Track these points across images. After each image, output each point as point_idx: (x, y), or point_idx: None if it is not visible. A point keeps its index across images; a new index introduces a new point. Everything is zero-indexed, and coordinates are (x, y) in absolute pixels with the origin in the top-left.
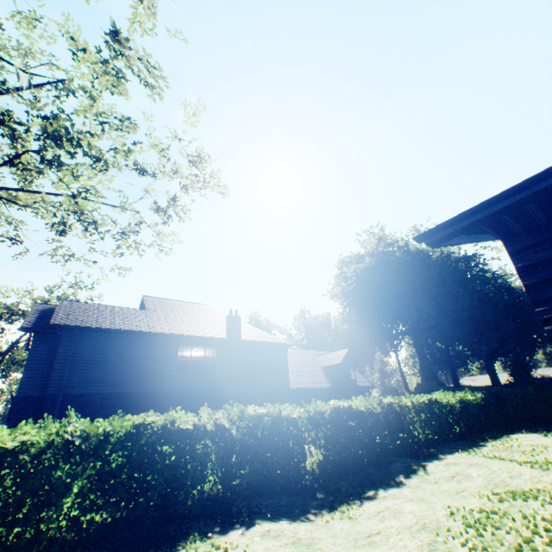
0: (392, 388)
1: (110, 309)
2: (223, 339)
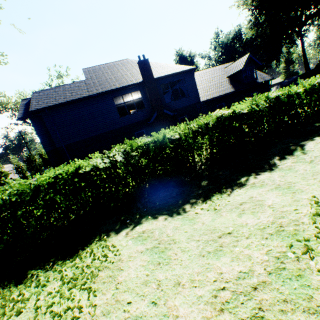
0: (293, 73)
1: (62, 88)
2: (141, 83)
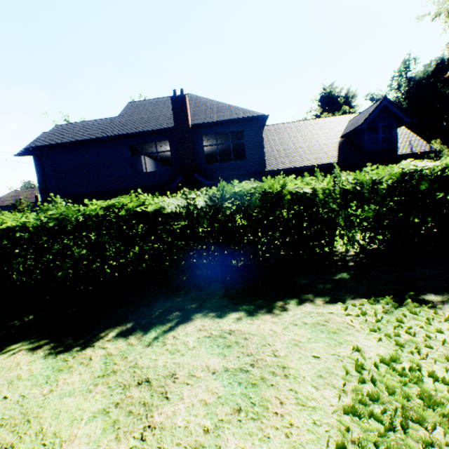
0: None
1: (85, 124)
2: (169, 129)
